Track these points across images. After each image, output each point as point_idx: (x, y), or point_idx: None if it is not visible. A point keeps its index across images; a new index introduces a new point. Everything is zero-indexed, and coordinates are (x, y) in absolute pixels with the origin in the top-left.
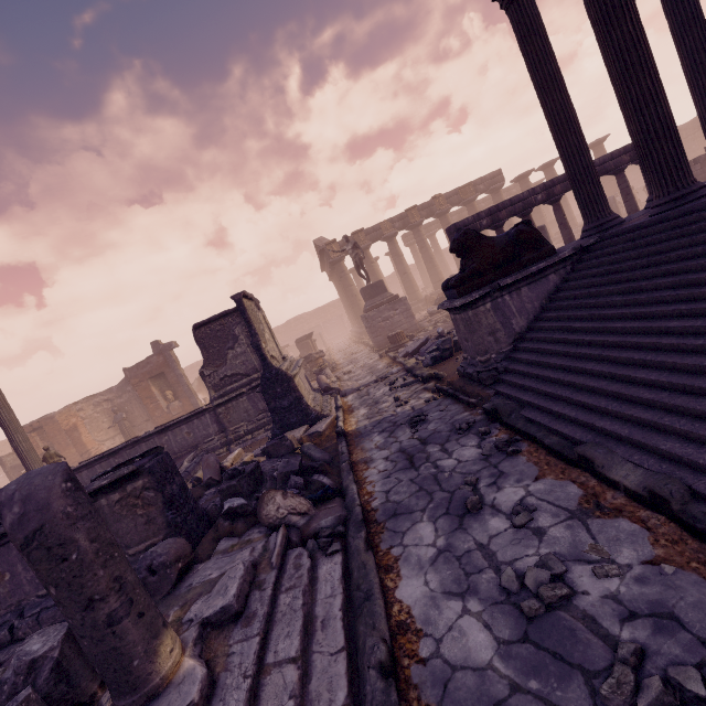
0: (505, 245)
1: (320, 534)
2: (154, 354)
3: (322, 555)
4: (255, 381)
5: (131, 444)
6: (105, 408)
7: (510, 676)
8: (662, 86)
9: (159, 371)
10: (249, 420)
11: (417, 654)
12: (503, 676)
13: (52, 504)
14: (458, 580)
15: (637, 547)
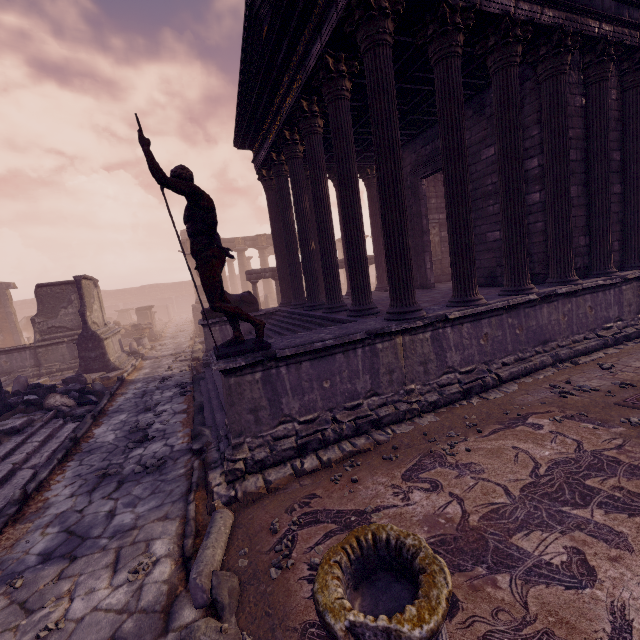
0: (235, 300)
1: (75, 415)
2: None
3: (71, 422)
4: (77, 335)
5: None
6: None
7: (112, 442)
8: (298, 259)
9: None
10: (63, 362)
11: (88, 441)
12: (110, 442)
13: None
14: (119, 427)
15: (179, 419)
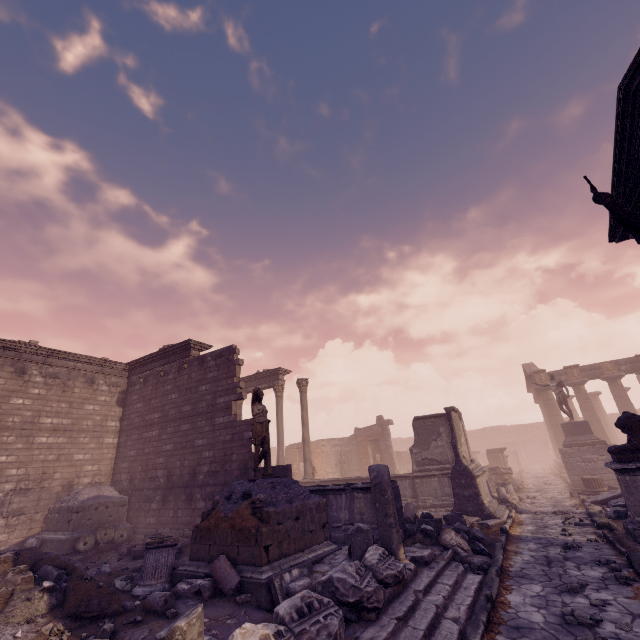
0: None
1: (472, 564)
2: (376, 424)
3: (471, 572)
4: (446, 469)
5: (358, 479)
6: (336, 450)
7: (543, 627)
8: None
9: (376, 437)
10: (435, 497)
11: (506, 610)
12: (540, 626)
13: (384, 476)
14: (541, 604)
15: None
